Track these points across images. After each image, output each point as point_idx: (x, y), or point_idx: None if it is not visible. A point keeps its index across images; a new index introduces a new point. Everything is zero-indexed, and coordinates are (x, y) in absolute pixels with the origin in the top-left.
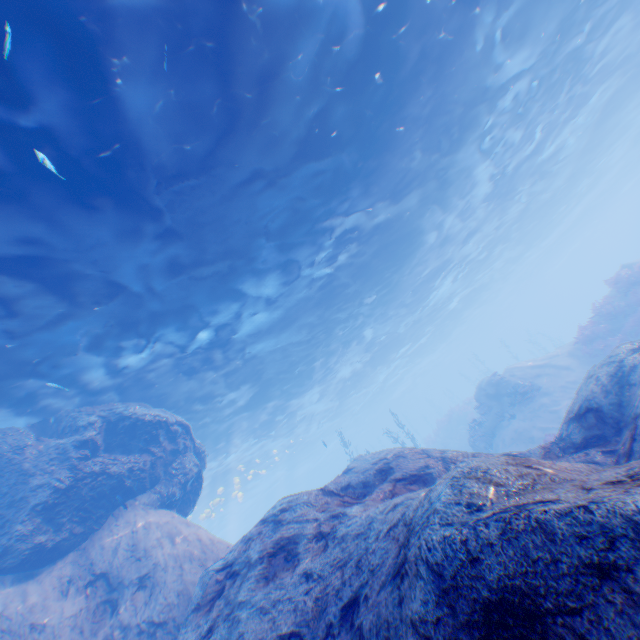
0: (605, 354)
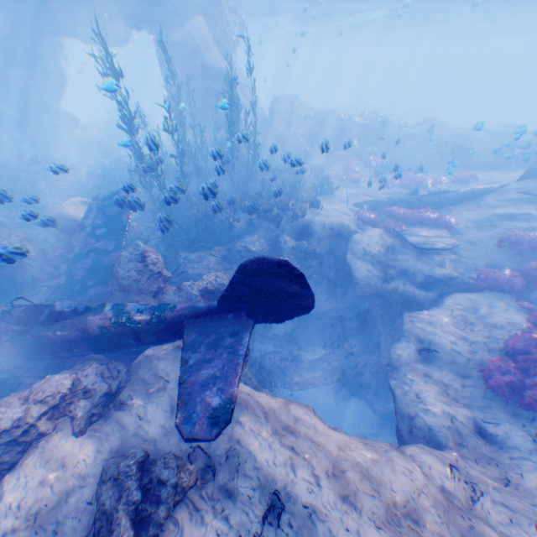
0: None
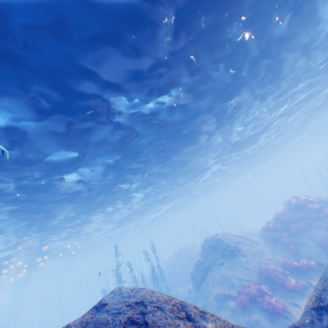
0: (279, 241)
